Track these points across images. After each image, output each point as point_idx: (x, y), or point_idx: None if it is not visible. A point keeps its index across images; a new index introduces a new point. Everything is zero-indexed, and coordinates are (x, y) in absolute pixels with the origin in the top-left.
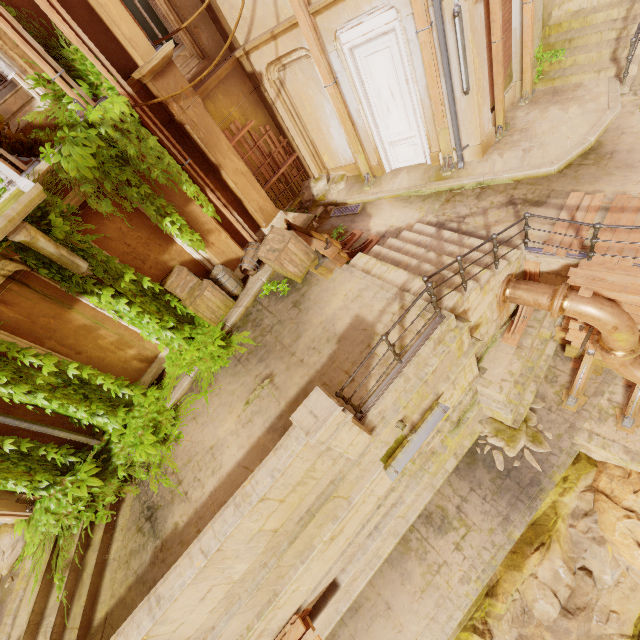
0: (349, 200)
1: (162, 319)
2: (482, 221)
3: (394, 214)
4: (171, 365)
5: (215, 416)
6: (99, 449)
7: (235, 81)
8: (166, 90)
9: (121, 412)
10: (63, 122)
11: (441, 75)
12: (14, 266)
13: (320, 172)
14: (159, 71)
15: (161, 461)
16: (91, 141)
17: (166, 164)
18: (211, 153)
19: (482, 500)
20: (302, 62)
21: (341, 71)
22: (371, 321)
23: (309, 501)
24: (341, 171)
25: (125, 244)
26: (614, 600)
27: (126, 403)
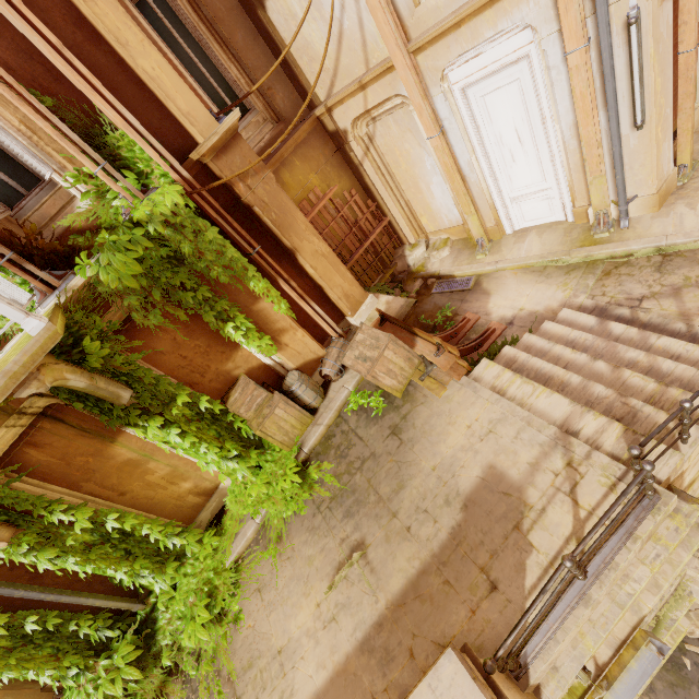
0: (457, 272)
1: (223, 445)
2: (674, 307)
3: (524, 292)
4: (233, 501)
5: (286, 595)
6: (143, 616)
7: (315, 143)
8: (230, 168)
9: (170, 568)
10: (107, 222)
11: (599, 107)
12: (45, 401)
13: (417, 237)
14: (222, 147)
15: (215, 652)
16: (136, 243)
17: (229, 259)
18: (285, 236)
19: None
20: (397, 112)
21: (449, 117)
22: (516, 480)
23: None
24: (444, 234)
25: (180, 356)
26: None
27: (177, 554)
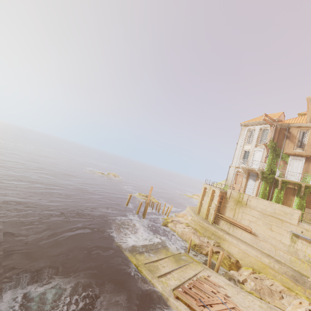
0: None
1: (298, 209)
2: None
3: None
4: None
5: None
6: None
7: None
8: None
9: None
10: None
11: None
12: (296, 188)
13: None
14: None
15: None
16: None
17: None
18: None
19: (290, 270)
20: None
21: None
22: None
23: (280, 217)
24: None
25: (310, 200)
26: (277, 302)
27: None
